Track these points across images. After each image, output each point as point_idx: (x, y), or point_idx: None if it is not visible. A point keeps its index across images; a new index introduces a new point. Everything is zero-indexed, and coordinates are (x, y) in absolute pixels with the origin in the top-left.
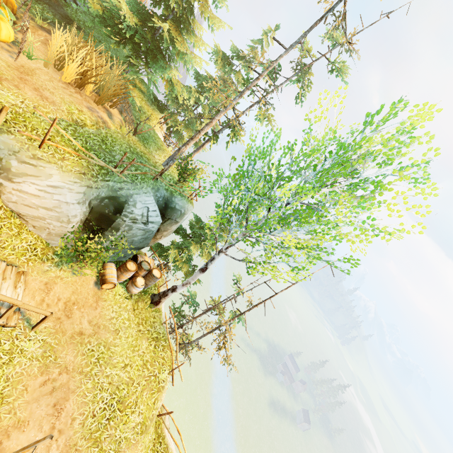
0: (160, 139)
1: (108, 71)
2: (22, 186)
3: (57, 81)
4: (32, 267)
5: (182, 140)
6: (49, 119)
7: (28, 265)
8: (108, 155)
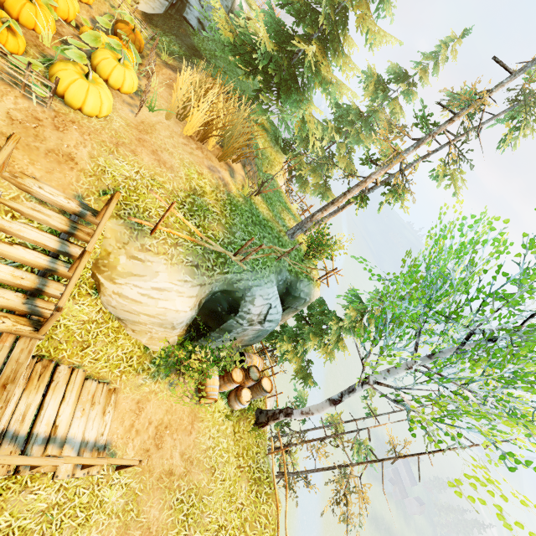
0: (283, 194)
1: (235, 114)
2: (125, 287)
3: (178, 135)
4: (125, 381)
5: (306, 187)
6: (165, 203)
7: (121, 378)
8: (227, 233)
